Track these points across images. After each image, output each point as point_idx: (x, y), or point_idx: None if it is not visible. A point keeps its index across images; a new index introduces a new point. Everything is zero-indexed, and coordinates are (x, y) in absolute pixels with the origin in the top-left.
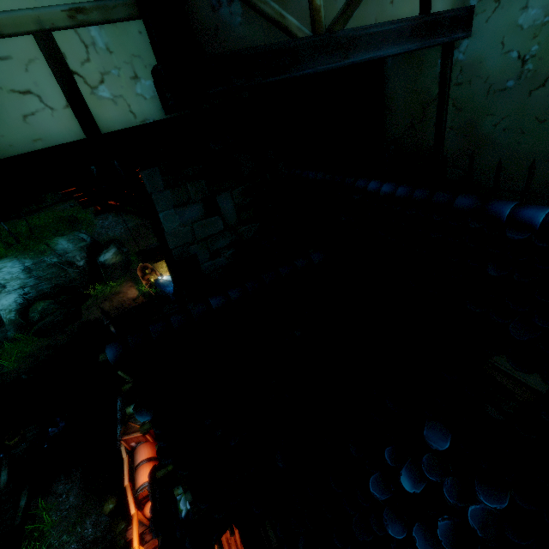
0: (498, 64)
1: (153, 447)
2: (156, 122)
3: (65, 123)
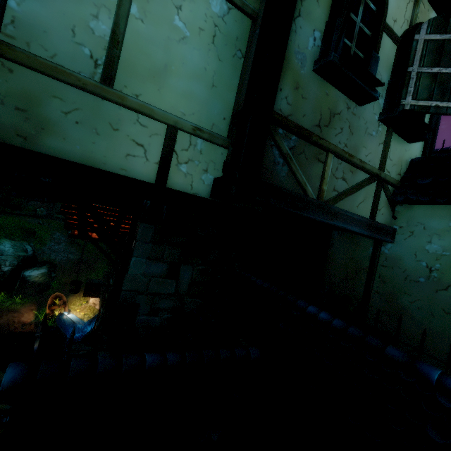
0: (413, 265)
1: None
2: (203, 198)
3: (149, 170)
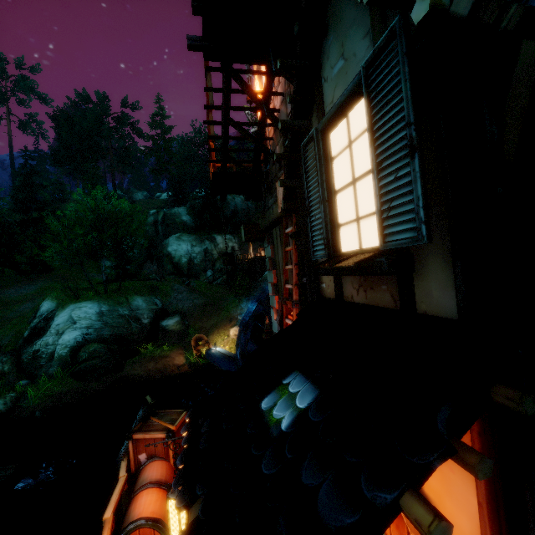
0: None
1: (172, 471)
2: None
3: None
